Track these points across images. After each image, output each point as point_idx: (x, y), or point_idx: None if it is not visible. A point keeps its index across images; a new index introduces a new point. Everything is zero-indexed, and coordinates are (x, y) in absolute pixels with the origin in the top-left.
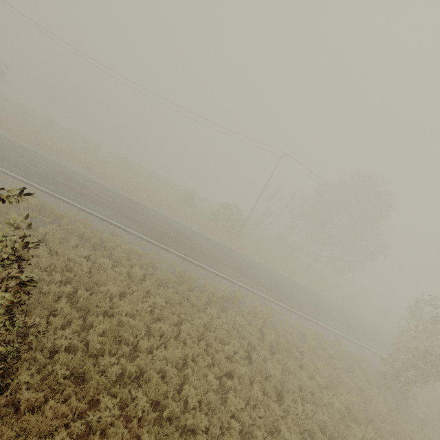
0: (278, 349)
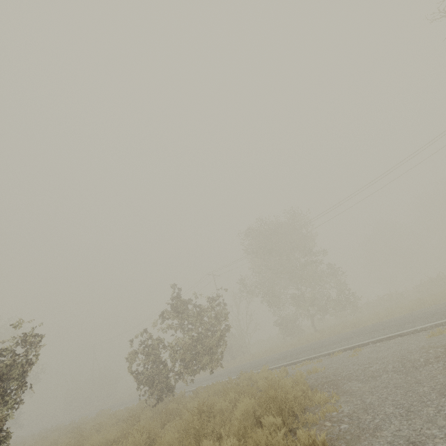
0: None
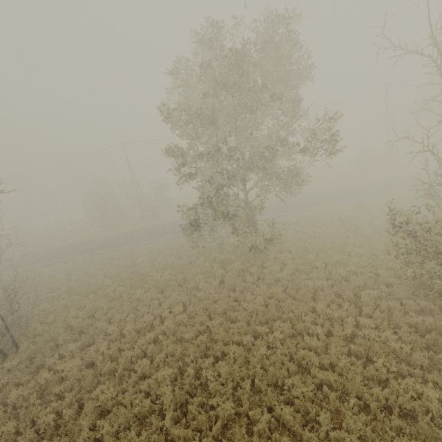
0: None
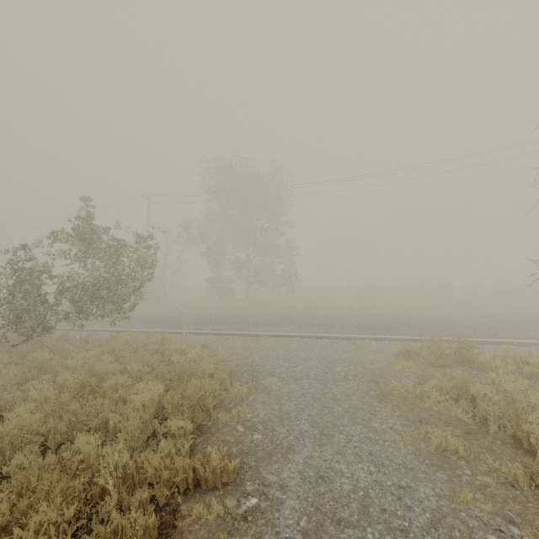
0: None
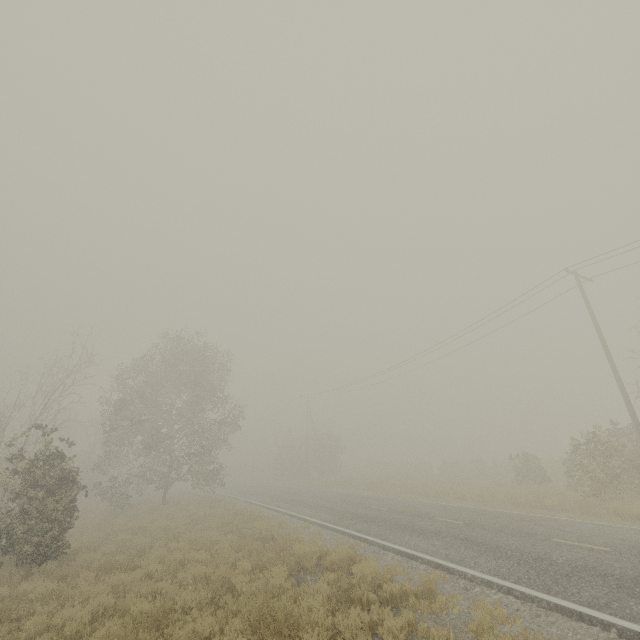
0: (280, 634)
